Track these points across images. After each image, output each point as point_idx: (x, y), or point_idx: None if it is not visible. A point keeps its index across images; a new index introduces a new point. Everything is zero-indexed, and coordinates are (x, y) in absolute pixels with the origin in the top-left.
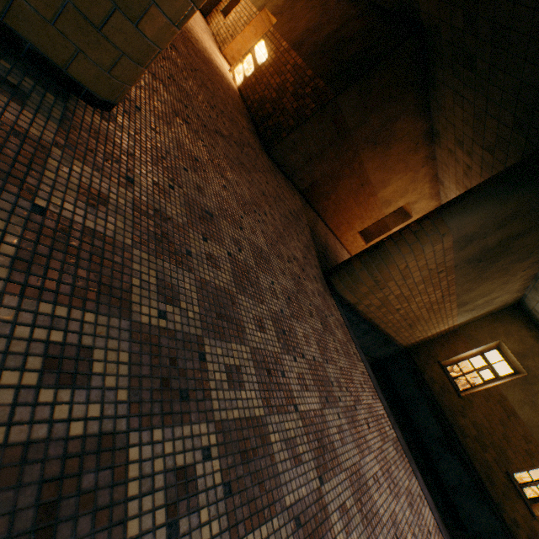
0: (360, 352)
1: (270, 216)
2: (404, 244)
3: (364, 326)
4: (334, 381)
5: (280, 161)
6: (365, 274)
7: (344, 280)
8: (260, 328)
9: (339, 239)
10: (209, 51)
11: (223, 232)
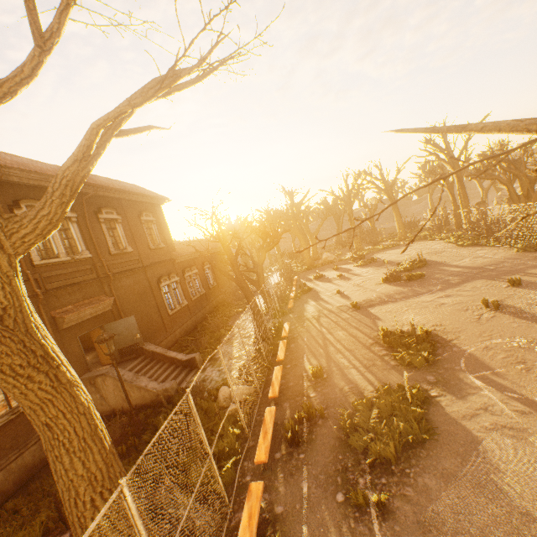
0: None
1: None
2: None
3: None
4: None
5: None
6: None
7: None
8: None
9: None
10: None
11: None
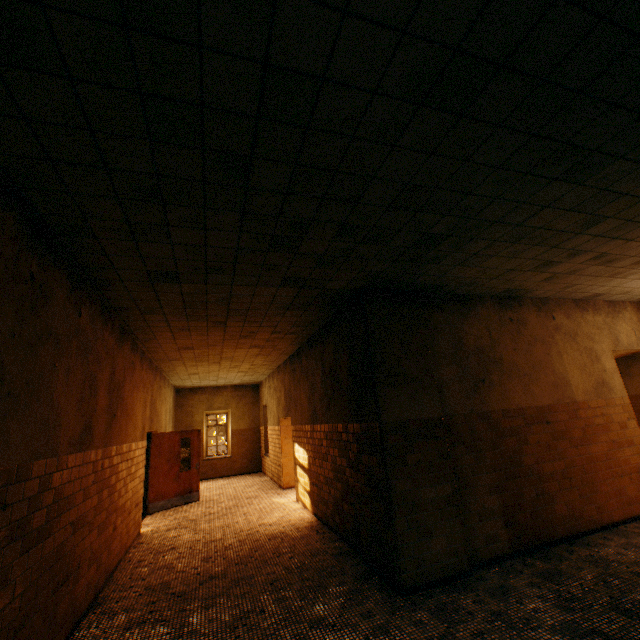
0: None
1: None
2: None
3: None
4: None
5: (431, 573)
6: None
7: None
8: None
9: None
10: (255, 527)
11: None
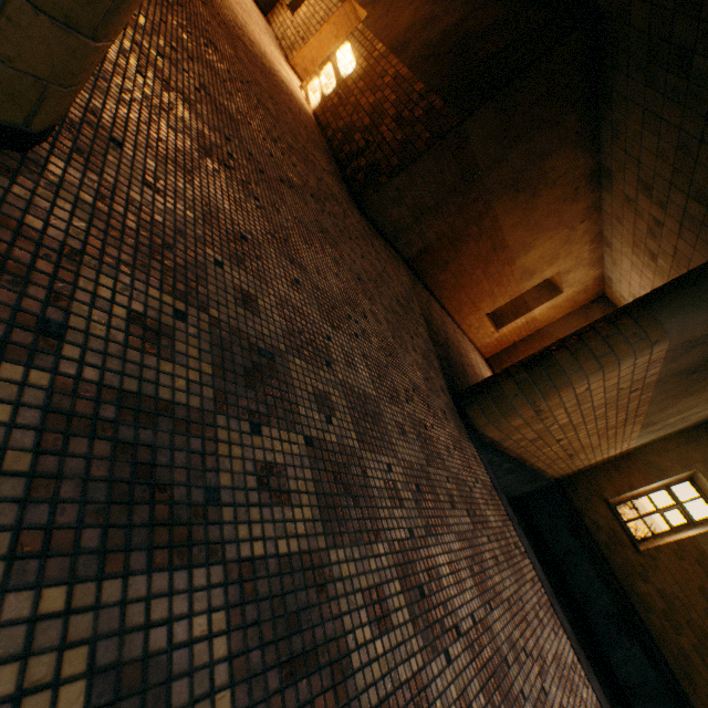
0: (520, 535)
1: (372, 316)
2: (589, 357)
3: (508, 465)
4: (508, 650)
5: (377, 218)
6: (523, 402)
7: (489, 410)
8: (380, 623)
9: (460, 325)
10: (270, 59)
11: (295, 389)
